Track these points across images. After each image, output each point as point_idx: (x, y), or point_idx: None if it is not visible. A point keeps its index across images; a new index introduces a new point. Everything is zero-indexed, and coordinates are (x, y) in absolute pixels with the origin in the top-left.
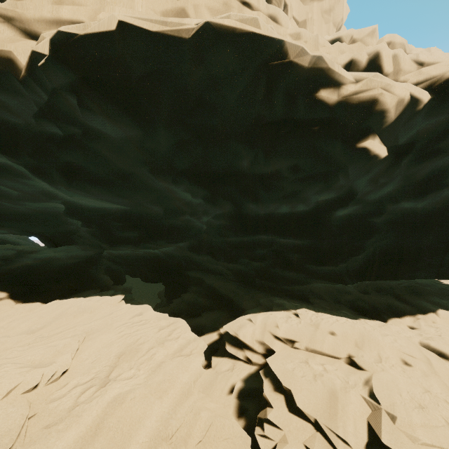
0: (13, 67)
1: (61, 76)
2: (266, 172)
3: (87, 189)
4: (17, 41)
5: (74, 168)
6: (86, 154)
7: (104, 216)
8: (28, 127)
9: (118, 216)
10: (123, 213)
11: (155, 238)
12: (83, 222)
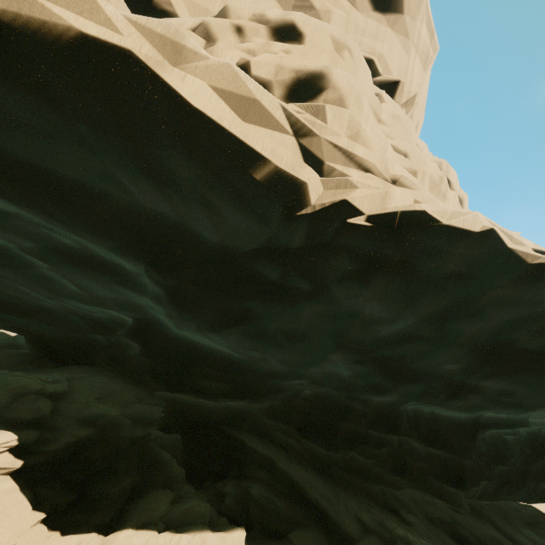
0: (293, 199)
1: (367, 242)
2: (467, 382)
3: (230, 336)
4: (303, 165)
5: (250, 317)
6: (285, 310)
7: (191, 353)
8: (218, 248)
9: (221, 364)
10: (229, 361)
11: (245, 397)
12: (146, 350)
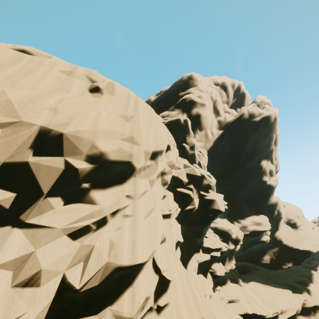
0: None
1: None
2: None
3: None
4: None
5: None
6: None
7: None
8: None
9: None
10: None
11: None
12: None
